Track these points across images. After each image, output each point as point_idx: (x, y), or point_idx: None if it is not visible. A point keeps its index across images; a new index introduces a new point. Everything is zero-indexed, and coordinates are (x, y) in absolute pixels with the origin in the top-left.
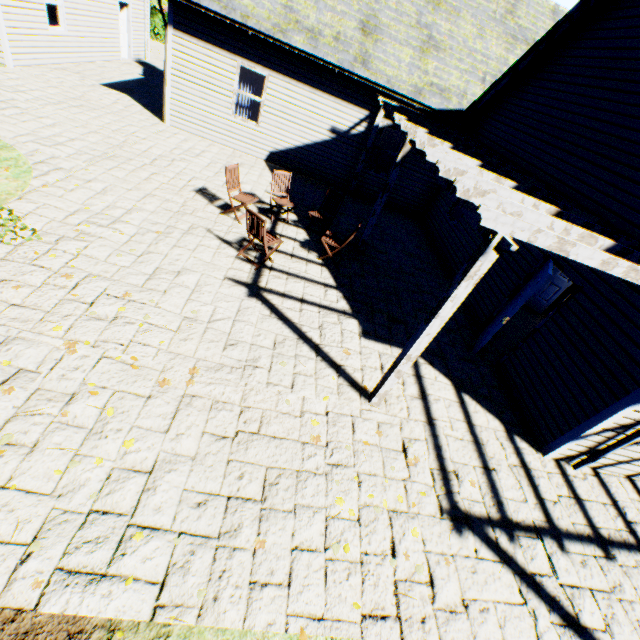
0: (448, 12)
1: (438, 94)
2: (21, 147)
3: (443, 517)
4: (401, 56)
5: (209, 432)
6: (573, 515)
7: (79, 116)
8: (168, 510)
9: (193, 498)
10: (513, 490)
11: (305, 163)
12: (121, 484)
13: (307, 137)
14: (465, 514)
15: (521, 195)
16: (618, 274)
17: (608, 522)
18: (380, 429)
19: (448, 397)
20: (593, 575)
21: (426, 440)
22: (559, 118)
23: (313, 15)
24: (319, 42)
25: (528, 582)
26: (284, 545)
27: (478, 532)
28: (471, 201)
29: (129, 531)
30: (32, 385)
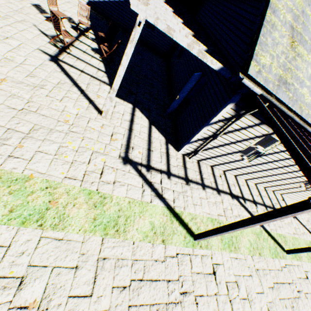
0: None
1: None
2: None
3: (120, 159)
4: None
5: (5, 104)
6: (180, 171)
7: None
8: None
9: None
10: (158, 158)
11: (109, 13)
12: None
13: None
14: (131, 160)
15: (177, 21)
16: (195, 54)
17: (194, 176)
18: (103, 126)
19: (144, 125)
20: (177, 187)
21: (125, 135)
22: (223, 4)
23: None
24: None
25: (148, 183)
26: (33, 149)
27: (134, 166)
28: None
29: None
30: None
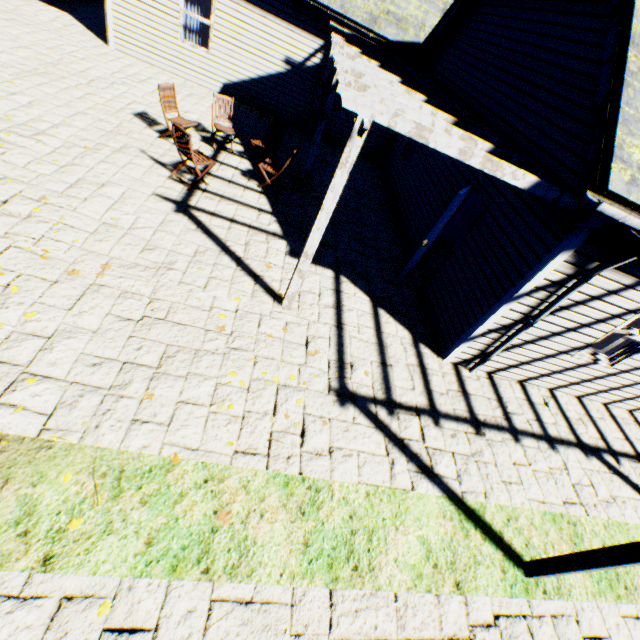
0: None
1: (395, 24)
2: None
3: (330, 394)
4: None
5: (114, 314)
6: (456, 403)
7: (9, 30)
8: (63, 366)
9: (89, 360)
10: (405, 381)
11: (261, 98)
12: (19, 344)
13: (261, 68)
14: (352, 394)
15: (419, 103)
16: (477, 165)
17: (488, 411)
18: (287, 327)
19: (363, 310)
20: (459, 444)
21: (331, 339)
22: (495, 44)
23: None
24: None
25: (396, 443)
26: (172, 399)
27: (361, 407)
28: None
29: (23, 377)
30: None
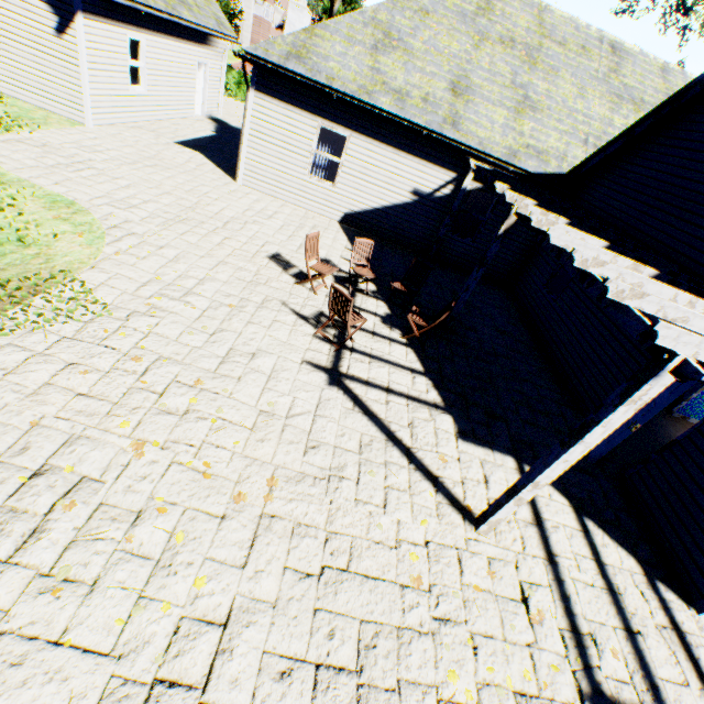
0: (545, 71)
1: (535, 156)
2: (96, 210)
3: None
4: (494, 117)
5: (291, 568)
6: None
7: (153, 176)
8: (246, 683)
9: (275, 665)
10: (668, 665)
11: (382, 225)
12: (191, 641)
13: (386, 199)
14: (612, 702)
15: (674, 290)
16: None
17: None
18: (492, 568)
19: (568, 523)
20: None
21: (549, 585)
22: (691, 190)
23: (401, 76)
24: (406, 103)
25: None
26: None
27: None
28: (624, 303)
29: None
30: (95, 498)
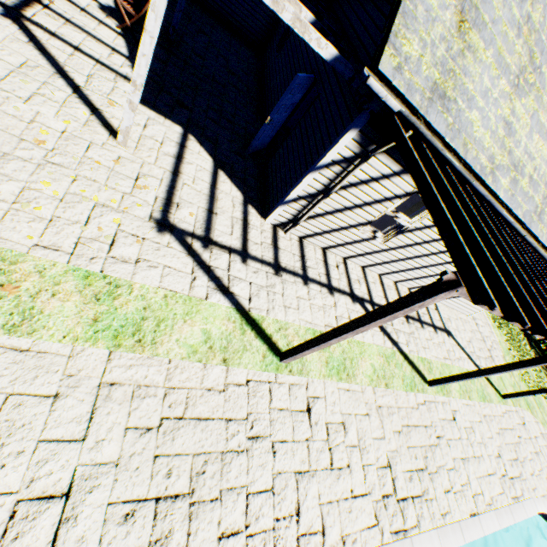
0: None
1: None
2: None
3: (151, 222)
4: None
5: None
6: (266, 252)
7: None
8: None
9: None
10: (226, 228)
11: None
12: None
13: None
14: (173, 226)
15: None
16: (288, 22)
17: (290, 262)
18: (119, 160)
19: (204, 167)
20: (258, 278)
21: (164, 181)
22: None
23: None
24: None
25: (204, 268)
26: None
27: (178, 237)
28: None
29: None
30: None
